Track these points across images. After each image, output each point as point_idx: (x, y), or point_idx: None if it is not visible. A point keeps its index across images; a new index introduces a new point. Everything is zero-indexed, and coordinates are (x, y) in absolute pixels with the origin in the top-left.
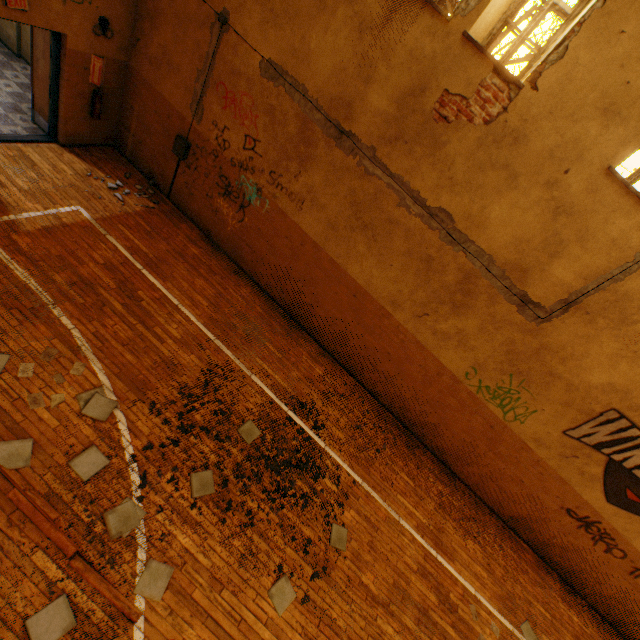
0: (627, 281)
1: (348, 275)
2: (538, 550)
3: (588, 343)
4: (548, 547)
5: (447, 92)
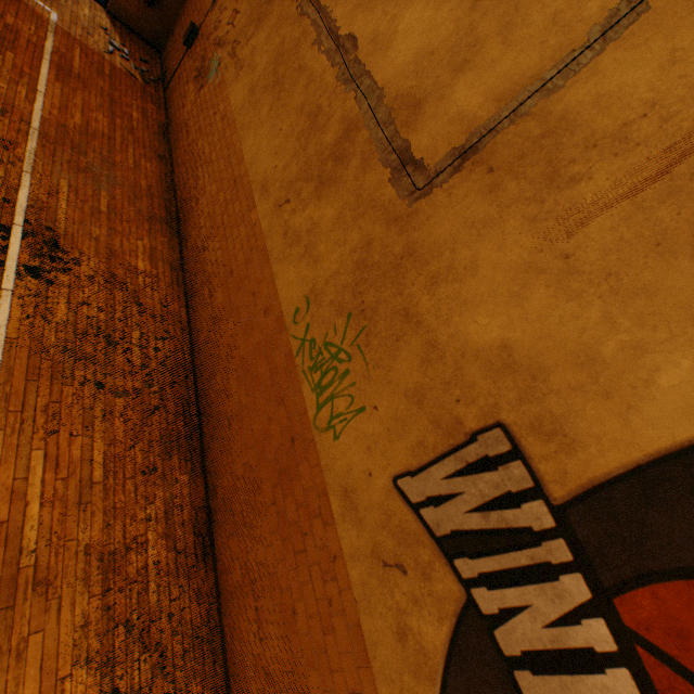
0: (570, 89)
1: (241, 152)
2: None
3: (481, 239)
4: None
5: None
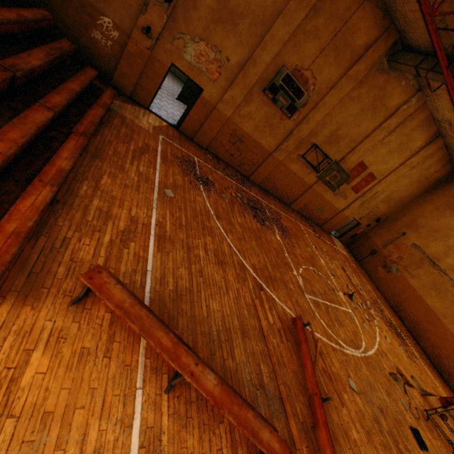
0: None
1: (425, 301)
2: None
3: None
4: None
5: None
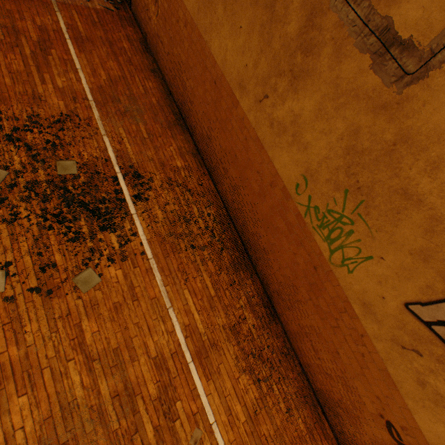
0: None
1: (211, 55)
2: None
3: None
4: None
5: None
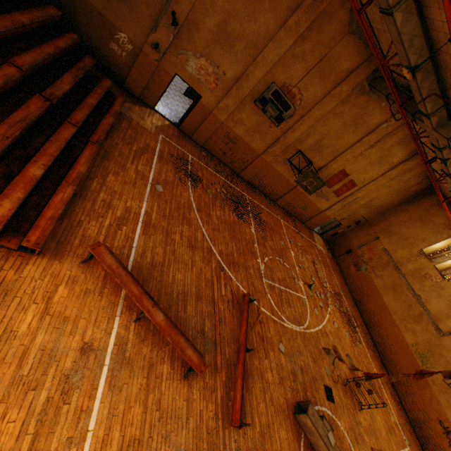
0: None
1: (382, 299)
2: (422, 444)
3: None
4: (427, 443)
5: (427, 272)
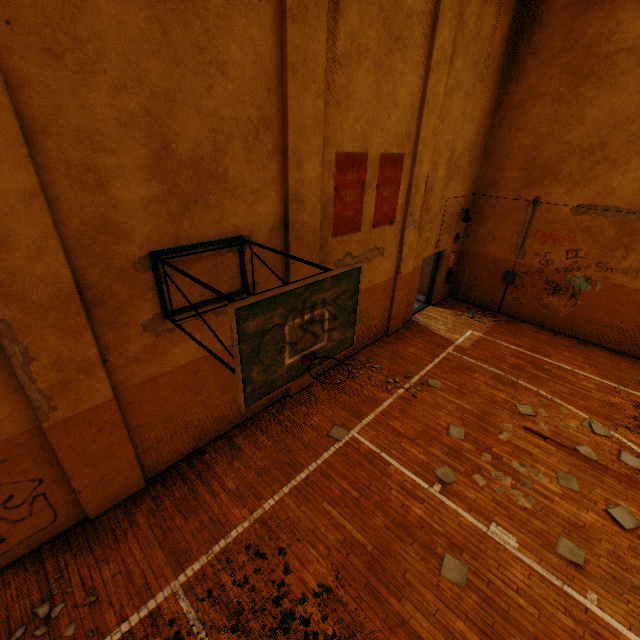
0: None
1: None
2: None
3: None
4: None
5: None
